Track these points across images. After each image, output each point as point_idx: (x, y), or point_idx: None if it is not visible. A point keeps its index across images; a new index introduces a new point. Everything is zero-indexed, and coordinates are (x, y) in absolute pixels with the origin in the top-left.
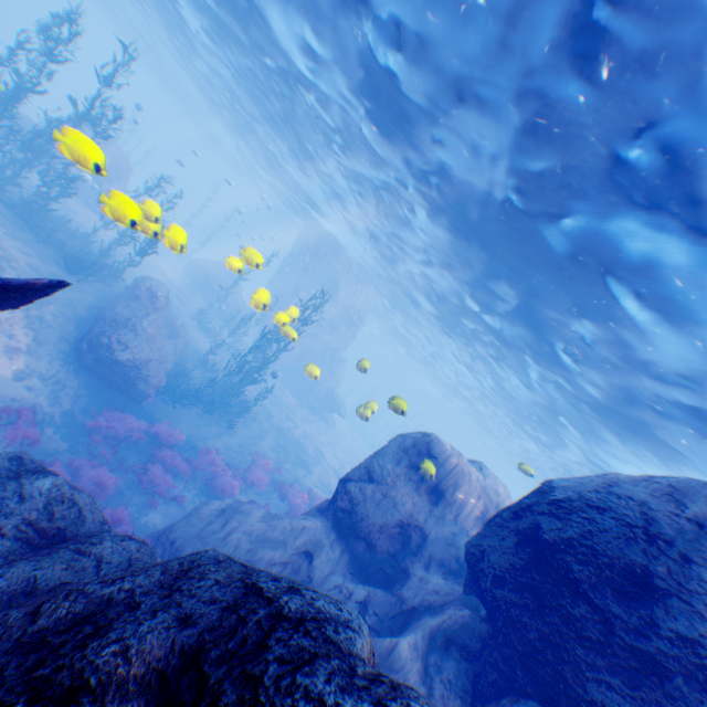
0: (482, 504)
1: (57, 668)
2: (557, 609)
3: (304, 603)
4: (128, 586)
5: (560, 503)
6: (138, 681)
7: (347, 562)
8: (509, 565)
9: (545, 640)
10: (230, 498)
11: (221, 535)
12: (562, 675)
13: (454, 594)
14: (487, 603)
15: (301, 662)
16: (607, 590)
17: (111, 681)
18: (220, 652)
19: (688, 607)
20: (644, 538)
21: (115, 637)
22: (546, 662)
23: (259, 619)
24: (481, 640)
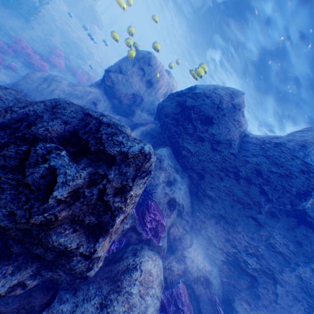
0: (166, 90)
1: (24, 134)
2: (182, 126)
3: (108, 120)
4: (33, 110)
5: (196, 94)
6: (56, 138)
7: (110, 107)
8: (172, 113)
9: (176, 133)
10: (47, 73)
11: (48, 91)
12: (178, 141)
13: (150, 120)
14: (161, 123)
15: (113, 135)
16: (199, 122)
17: (47, 138)
18: (83, 132)
19: (218, 127)
20: (216, 108)
21: (41, 126)
22: (175, 138)
23: (94, 123)
24: (157, 133)
